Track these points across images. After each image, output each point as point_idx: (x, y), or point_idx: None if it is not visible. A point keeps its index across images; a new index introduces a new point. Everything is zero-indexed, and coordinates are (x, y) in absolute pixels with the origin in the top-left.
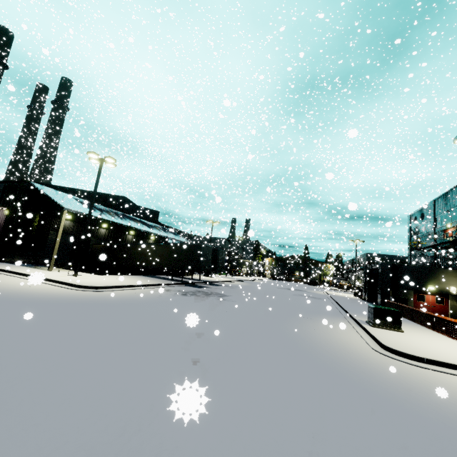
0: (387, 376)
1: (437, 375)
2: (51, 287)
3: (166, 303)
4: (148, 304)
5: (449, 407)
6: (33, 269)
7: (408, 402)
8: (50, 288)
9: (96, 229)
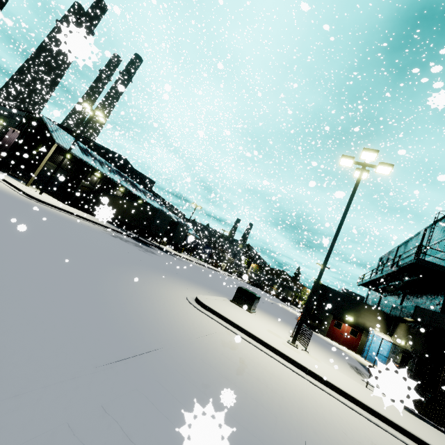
0: (146, 289)
1: (195, 312)
2: (6, 187)
3: (80, 226)
4: (62, 219)
5: (143, 301)
6: (14, 180)
7: (117, 287)
8: (3, 186)
9: (89, 174)
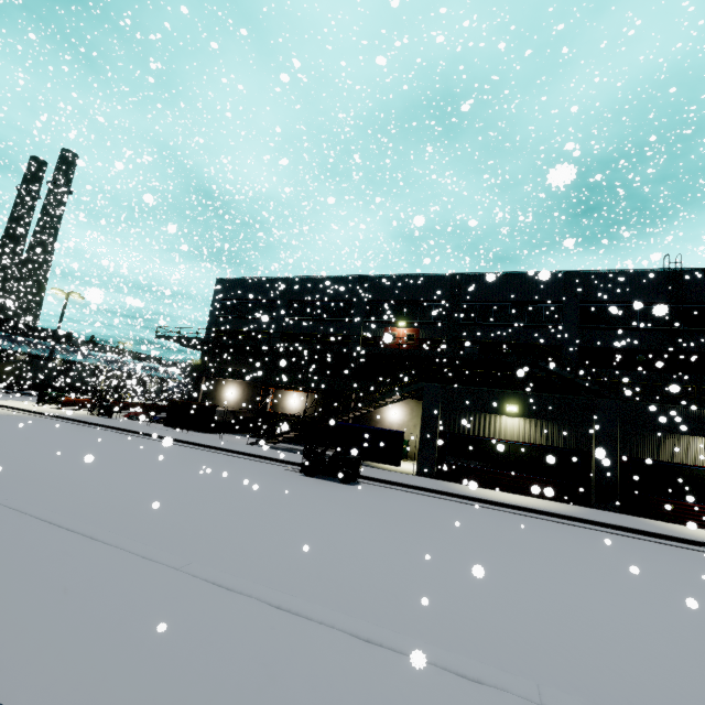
0: None
1: None
2: None
3: None
4: None
5: None
6: None
7: None
8: None
9: None
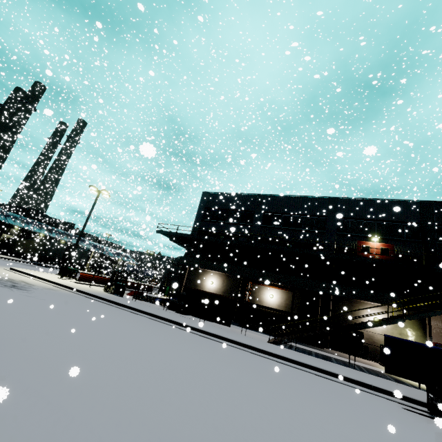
0: None
1: None
2: None
3: None
4: None
5: None
6: None
7: None
8: None
9: (8, 228)
